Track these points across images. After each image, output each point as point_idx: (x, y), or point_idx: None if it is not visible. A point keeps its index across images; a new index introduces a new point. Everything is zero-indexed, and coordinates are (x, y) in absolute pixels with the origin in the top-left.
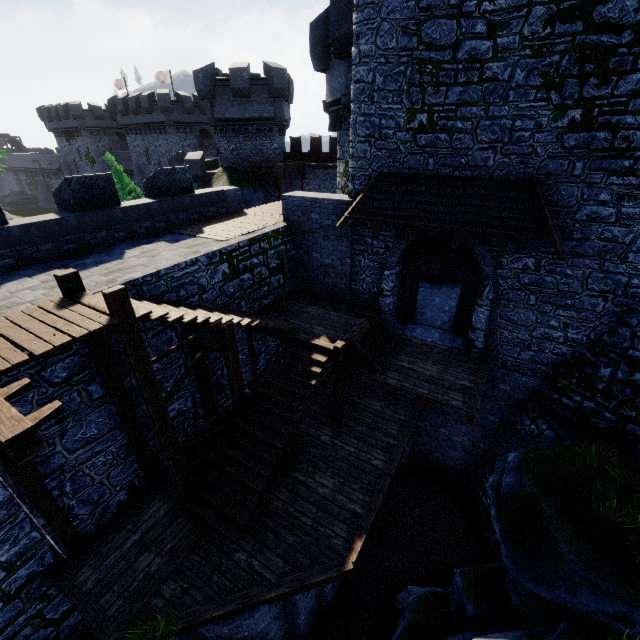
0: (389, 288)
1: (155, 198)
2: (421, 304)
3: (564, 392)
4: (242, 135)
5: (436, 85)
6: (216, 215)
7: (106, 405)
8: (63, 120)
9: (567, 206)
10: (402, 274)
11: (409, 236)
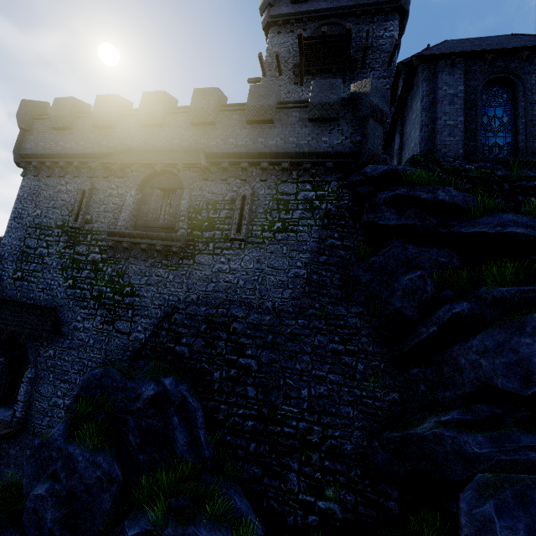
0: None
1: None
2: None
3: None
4: None
5: (27, 261)
6: None
7: None
8: None
9: (67, 321)
10: (4, 365)
11: None
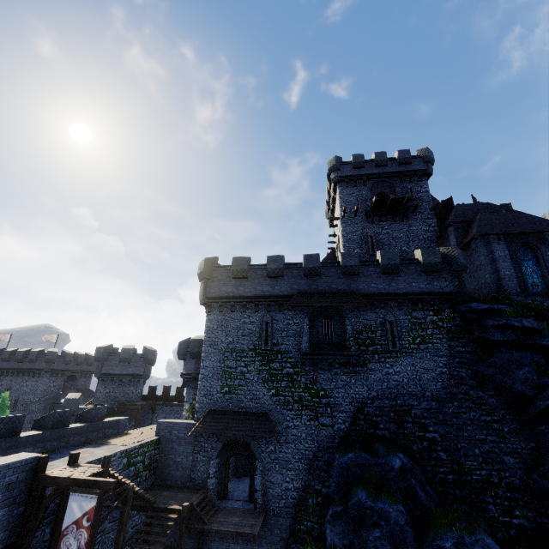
0: (213, 472)
1: (84, 423)
2: (232, 489)
3: (301, 522)
4: (117, 383)
5: (231, 378)
6: (111, 434)
7: (44, 548)
8: None
9: (279, 422)
10: (220, 464)
11: (222, 438)
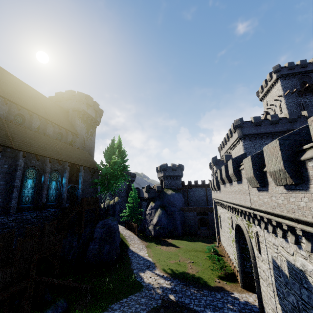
0: None
1: None
2: None
3: None
4: (172, 179)
5: None
6: None
7: None
8: None
9: None
10: None
11: None
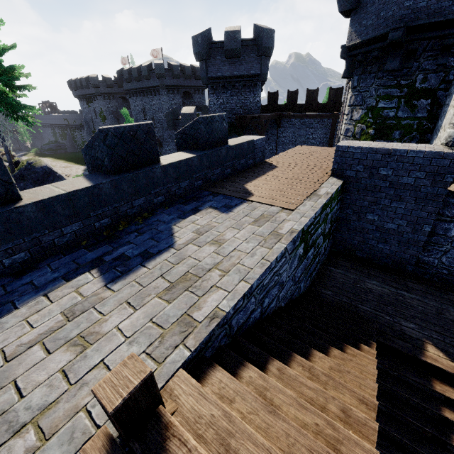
0: None
1: (191, 151)
2: None
3: None
4: (229, 91)
5: None
6: (244, 167)
7: None
8: (85, 89)
9: None
10: None
11: None
